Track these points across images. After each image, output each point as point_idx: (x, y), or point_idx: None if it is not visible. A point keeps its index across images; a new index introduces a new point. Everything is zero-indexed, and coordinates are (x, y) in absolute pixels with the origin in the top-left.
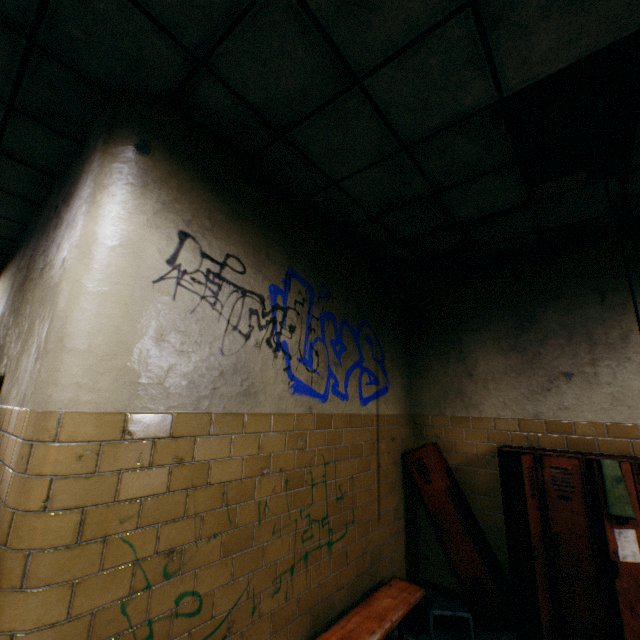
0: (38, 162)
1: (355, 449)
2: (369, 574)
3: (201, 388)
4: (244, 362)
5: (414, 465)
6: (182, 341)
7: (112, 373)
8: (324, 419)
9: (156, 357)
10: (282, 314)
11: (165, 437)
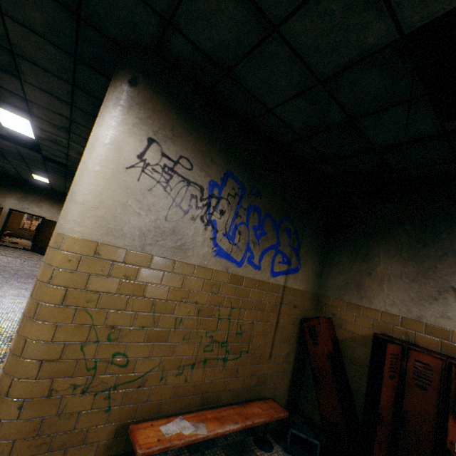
0: (94, 92)
1: (259, 305)
2: (253, 390)
3: (148, 238)
4: (181, 228)
5: (308, 329)
6: (140, 207)
7: (93, 218)
8: (237, 278)
9: (121, 214)
10: (216, 201)
11: (120, 262)
